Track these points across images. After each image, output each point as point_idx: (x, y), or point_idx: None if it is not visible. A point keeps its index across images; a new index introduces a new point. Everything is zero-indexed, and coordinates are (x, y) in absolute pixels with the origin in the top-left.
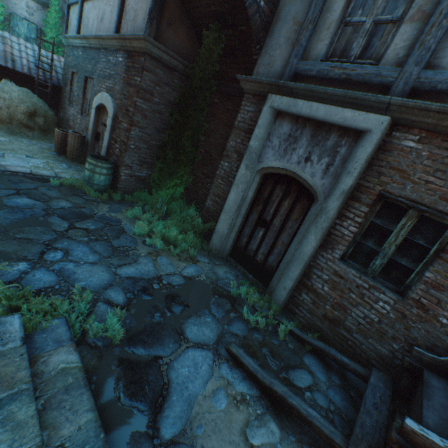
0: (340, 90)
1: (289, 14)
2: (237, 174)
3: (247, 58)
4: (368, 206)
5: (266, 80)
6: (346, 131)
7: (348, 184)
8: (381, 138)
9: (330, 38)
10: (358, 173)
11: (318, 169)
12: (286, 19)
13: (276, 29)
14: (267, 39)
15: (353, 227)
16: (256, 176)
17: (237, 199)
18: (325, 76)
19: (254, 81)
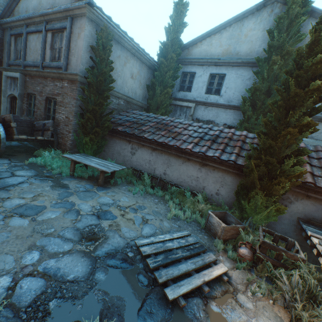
0: (13, 68)
1: (6, 47)
2: (2, 100)
3: (0, 61)
4: (27, 98)
5: (2, 67)
6: (18, 79)
7: (18, 92)
8: (24, 79)
9: (14, 54)
10: (21, 89)
11: (16, 91)
12: (6, 48)
13: (5, 51)
14: (4, 55)
15: (26, 105)
16: (8, 99)
17: (5, 109)
18: (13, 65)
19: (1, 68)
